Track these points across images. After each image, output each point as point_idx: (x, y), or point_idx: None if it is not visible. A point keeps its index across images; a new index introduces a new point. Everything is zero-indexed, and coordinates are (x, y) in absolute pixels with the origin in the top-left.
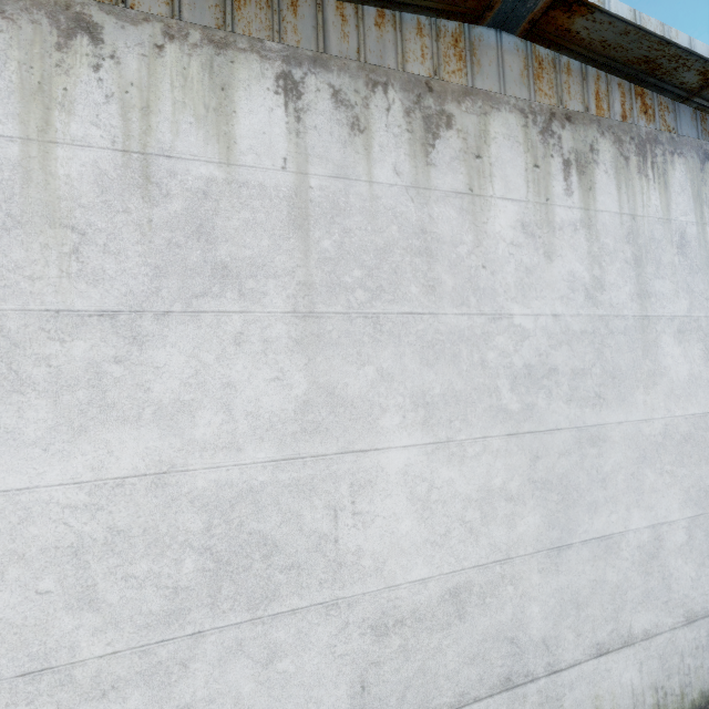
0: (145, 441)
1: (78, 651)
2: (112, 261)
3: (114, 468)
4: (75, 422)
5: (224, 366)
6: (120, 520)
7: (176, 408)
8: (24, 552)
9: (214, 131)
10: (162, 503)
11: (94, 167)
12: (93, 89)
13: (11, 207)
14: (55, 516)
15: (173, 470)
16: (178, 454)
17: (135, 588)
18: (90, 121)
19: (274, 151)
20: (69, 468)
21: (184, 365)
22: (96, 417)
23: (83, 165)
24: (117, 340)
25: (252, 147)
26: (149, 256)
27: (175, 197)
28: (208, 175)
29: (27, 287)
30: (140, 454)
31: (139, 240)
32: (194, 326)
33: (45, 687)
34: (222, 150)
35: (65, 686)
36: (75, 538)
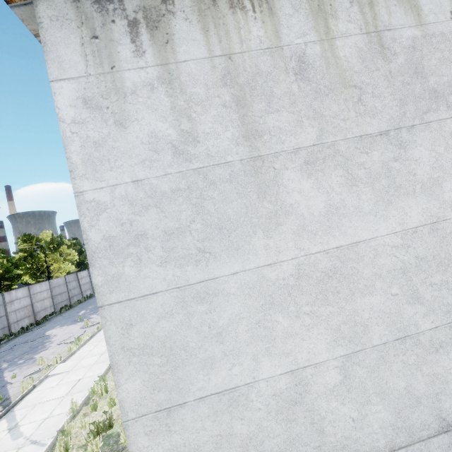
0: (420, 205)
1: (418, 327)
2: (377, 102)
3: (409, 222)
4: (384, 199)
5: (449, 153)
6: (419, 252)
7: (431, 183)
8: (380, 273)
9: (408, 6)
10: (438, 240)
11: (355, 47)
12: (342, 0)
13: (324, 82)
14: (389, 253)
15: (438, 220)
16: (439, 211)
17: (437, 291)
18: (346, 20)
19: (443, 8)
20: (388, 225)
21: (428, 156)
22: (393, 194)
23: (350, 48)
24: (392, 148)
25: (430, 10)
26: (394, 94)
27: (398, 54)
28: (412, 35)
29: (343, 126)
30: (420, 213)
31: (387, 86)
32: (428, 131)
33: (408, 346)
34: (415, 17)
35: (417, 345)
36: (401, 264)
